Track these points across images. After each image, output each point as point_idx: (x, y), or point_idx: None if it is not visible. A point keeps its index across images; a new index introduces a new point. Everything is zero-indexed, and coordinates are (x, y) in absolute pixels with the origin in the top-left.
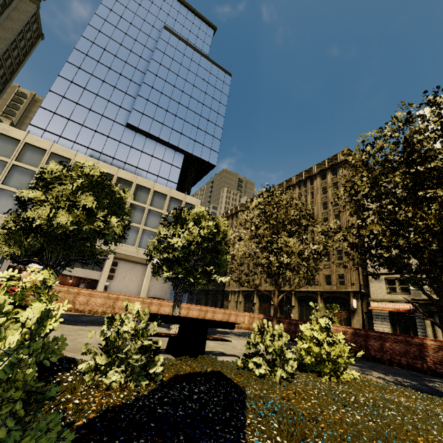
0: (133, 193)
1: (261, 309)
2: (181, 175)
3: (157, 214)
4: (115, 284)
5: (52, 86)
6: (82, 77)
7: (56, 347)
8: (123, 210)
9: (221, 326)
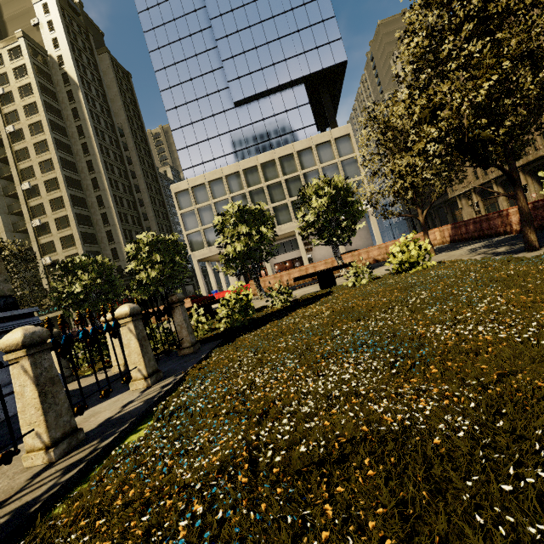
0: (281, 169)
1: (510, 199)
2: (316, 105)
3: (313, 173)
4: (317, 253)
5: (170, 125)
6: (177, 94)
7: (268, 305)
8: (266, 217)
9: (345, 266)
